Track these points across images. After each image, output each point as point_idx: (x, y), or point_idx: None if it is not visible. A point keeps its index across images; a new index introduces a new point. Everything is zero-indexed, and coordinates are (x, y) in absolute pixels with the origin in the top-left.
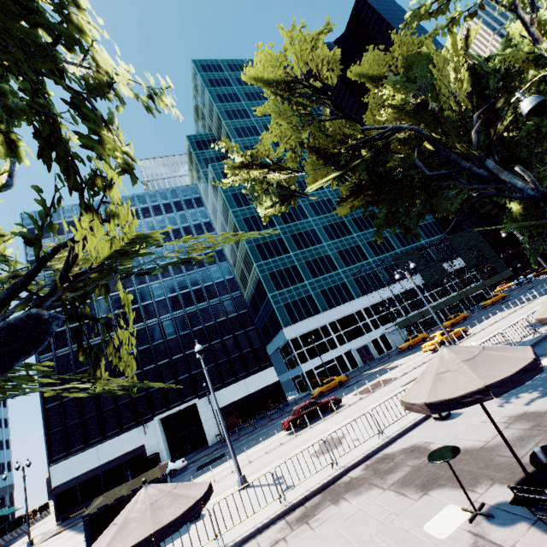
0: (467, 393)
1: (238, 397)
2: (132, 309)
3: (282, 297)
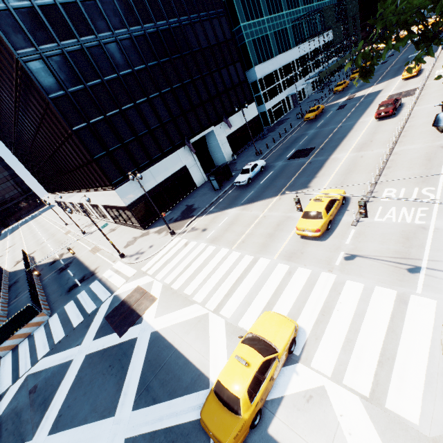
0: None
1: (238, 127)
2: None
3: (250, 30)
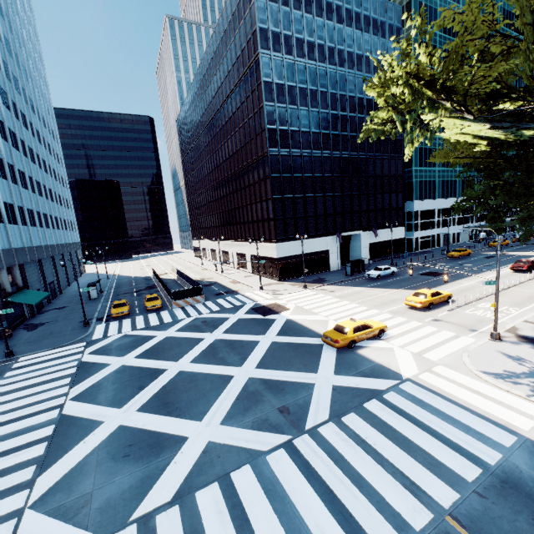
0: None
1: (382, 240)
2: (334, 135)
3: (420, 174)
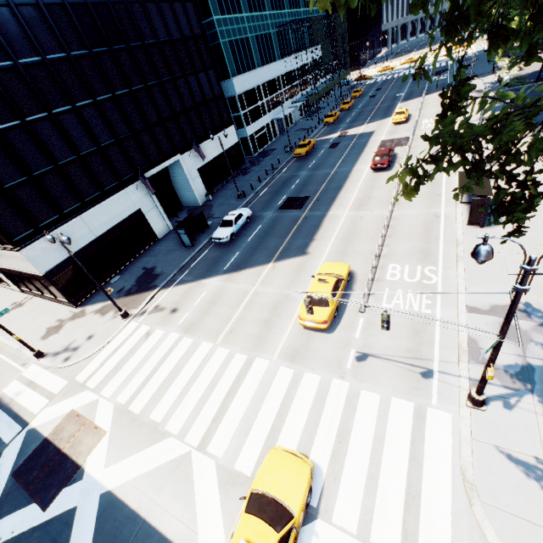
0: None
1: (213, 157)
2: None
3: (226, 28)
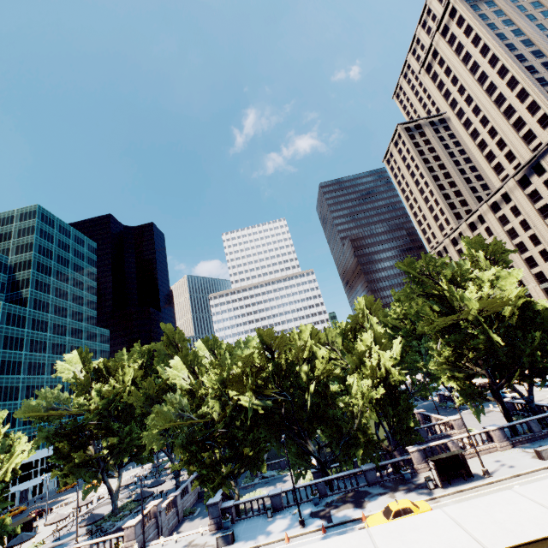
0: (130, 483)
1: None
2: None
3: None
